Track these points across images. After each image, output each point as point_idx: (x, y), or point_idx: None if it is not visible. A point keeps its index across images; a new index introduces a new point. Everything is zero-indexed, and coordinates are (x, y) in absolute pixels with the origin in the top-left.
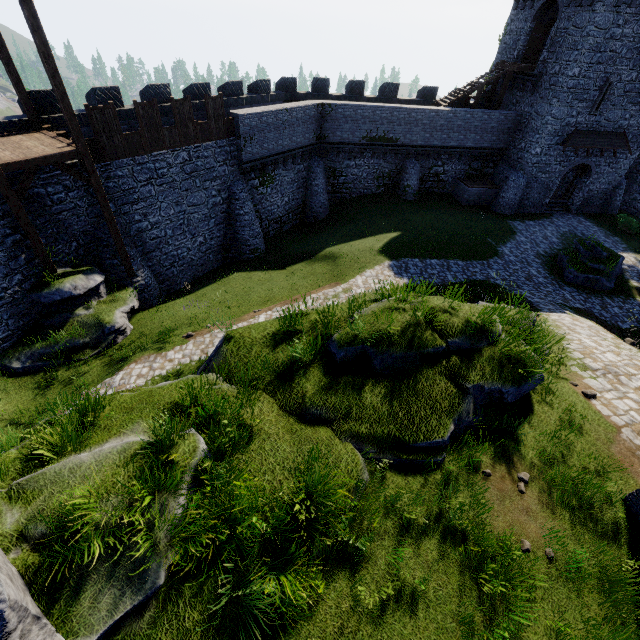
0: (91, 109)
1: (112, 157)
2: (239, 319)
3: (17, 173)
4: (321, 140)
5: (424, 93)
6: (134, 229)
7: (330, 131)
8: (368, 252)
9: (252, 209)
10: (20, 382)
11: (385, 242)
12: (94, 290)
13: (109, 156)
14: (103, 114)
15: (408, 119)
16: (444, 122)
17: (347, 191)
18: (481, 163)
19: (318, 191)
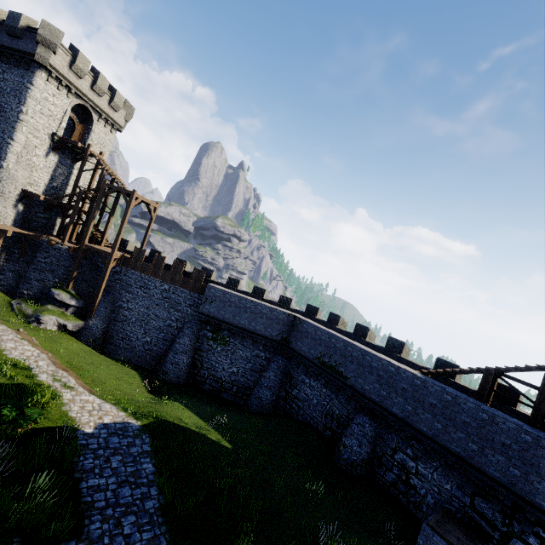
0: (137, 248)
1: (132, 268)
2: (37, 345)
3: (99, 255)
4: (287, 343)
5: (437, 364)
6: (119, 303)
7: (295, 339)
8: (162, 414)
9: (186, 344)
10: (2, 305)
11: (191, 427)
12: (69, 306)
13: (132, 267)
14: (140, 252)
15: (362, 360)
16: (408, 387)
17: (296, 408)
18: (502, 515)
19: (263, 382)
